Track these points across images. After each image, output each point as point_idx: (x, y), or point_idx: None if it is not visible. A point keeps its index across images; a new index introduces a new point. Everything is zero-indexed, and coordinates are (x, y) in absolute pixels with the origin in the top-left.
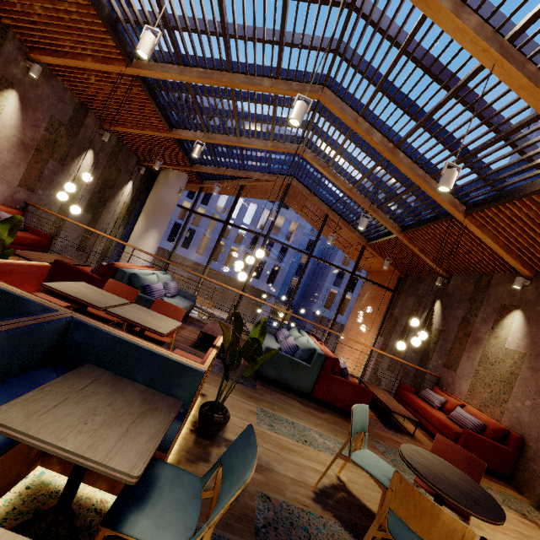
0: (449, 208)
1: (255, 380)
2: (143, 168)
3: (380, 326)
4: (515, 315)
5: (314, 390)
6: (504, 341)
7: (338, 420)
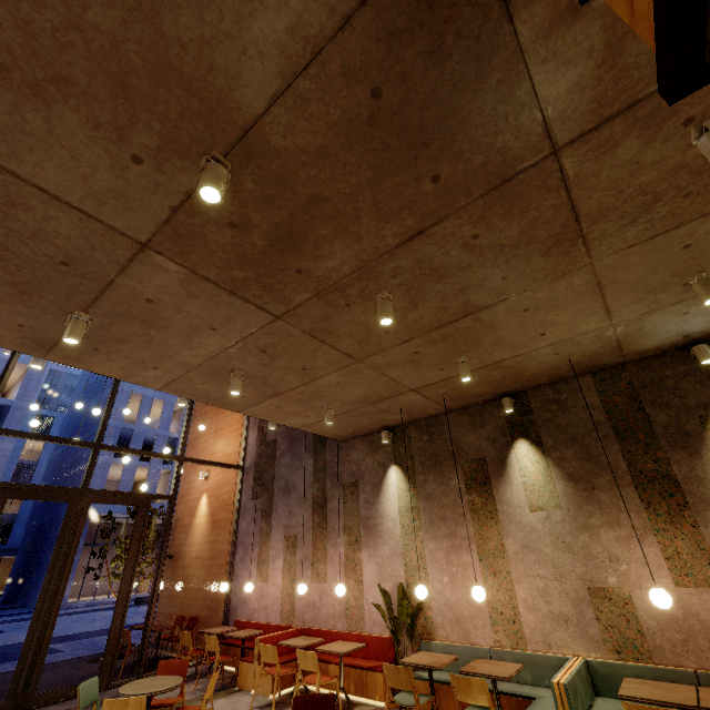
0: None
1: None
2: None
3: None
4: None
5: None
6: None
7: None
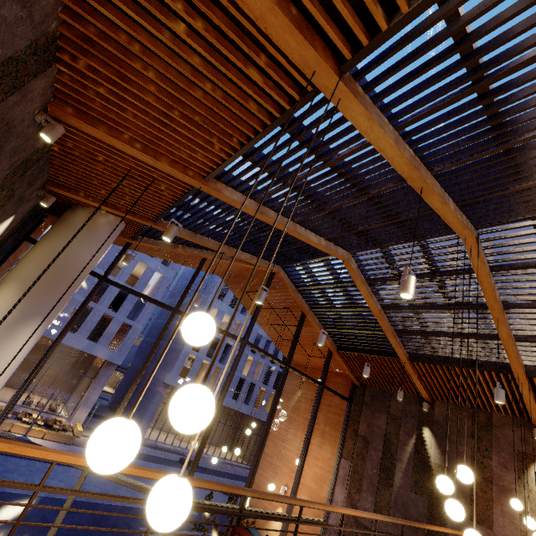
0: (516, 368)
1: None
2: (51, 197)
3: (342, 446)
4: None
5: None
6: None
7: None
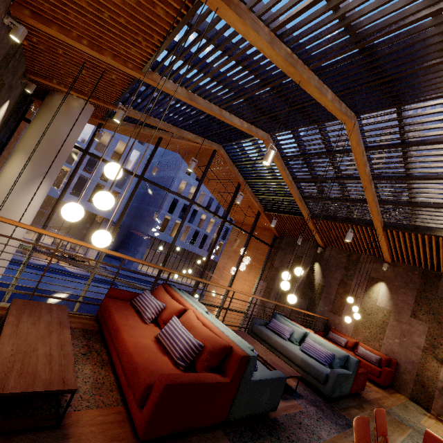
0: (376, 223)
1: (332, 406)
2: (32, 84)
3: (262, 273)
4: (381, 285)
5: (351, 389)
6: (375, 300)
7: (370, 407)
